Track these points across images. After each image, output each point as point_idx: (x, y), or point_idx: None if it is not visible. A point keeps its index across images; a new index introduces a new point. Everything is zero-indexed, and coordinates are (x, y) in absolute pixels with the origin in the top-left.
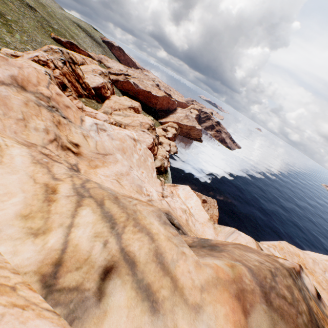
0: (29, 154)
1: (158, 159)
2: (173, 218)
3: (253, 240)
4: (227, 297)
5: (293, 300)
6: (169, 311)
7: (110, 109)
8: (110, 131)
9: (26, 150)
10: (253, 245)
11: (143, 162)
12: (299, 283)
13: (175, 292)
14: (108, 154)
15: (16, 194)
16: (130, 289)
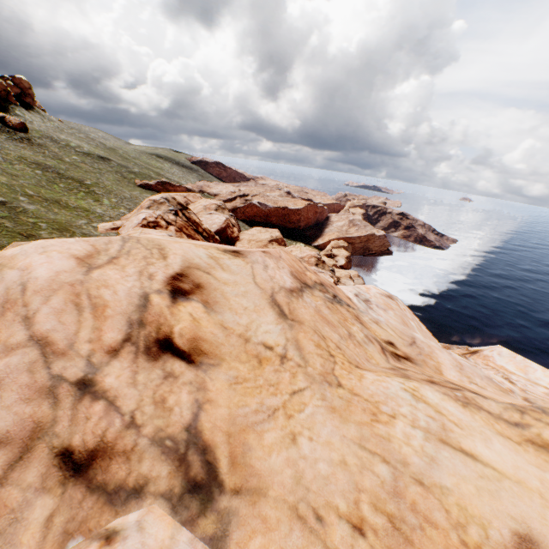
0: (439, 393)
1: None
2: None
3: None
4: None
5: None
6: None
7: None
8: (370, 298)
9: (428, 387)
10: None
11: (420, 329)
12: None
13: None
14: (411, 339)
15: (545, 478)
16: None
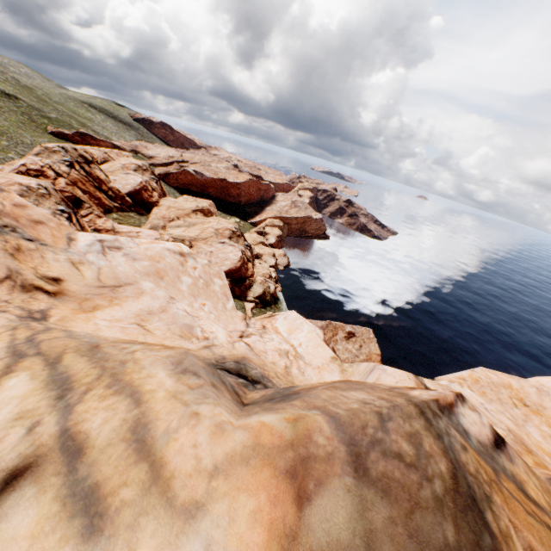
0: None
1: (257, 282)
2: (250, 367)
3: (411, 375)
4: (268, 477)
5: (418, 457)
6: (125, 528)
7: (162, 221)
8: (130, 248)
9: None
10: (410, 384)
11: (204, 287)
12: (440, 425)
13: (151, 489)
14: (124, 284)
15: None
16: (52, 501)
